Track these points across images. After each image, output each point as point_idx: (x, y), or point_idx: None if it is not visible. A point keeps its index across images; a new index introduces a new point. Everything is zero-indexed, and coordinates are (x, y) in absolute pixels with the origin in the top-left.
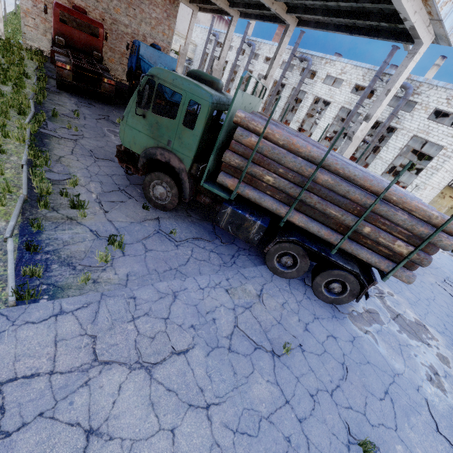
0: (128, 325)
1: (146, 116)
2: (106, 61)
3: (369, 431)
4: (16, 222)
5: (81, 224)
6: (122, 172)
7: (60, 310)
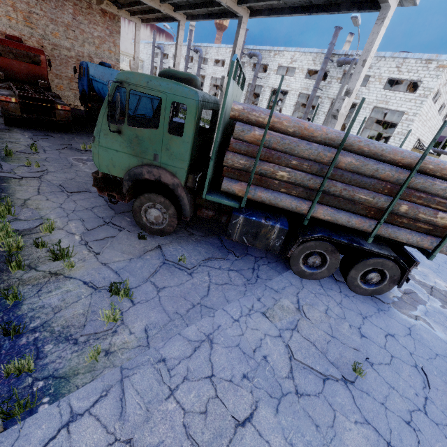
0: (168, 405)
1: (121, 131)
2: (54, 90)
3: None
4: None
5: (70, 277)
6: (103, 202)
7: (71, 414)
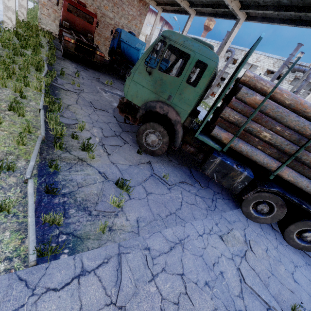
0: (150, 287)
1: (151, 73)
2: (94, 43)
3: None
4: (35, 162)
5: (91, 165)
6: (115, 121)
7: (82, 268)
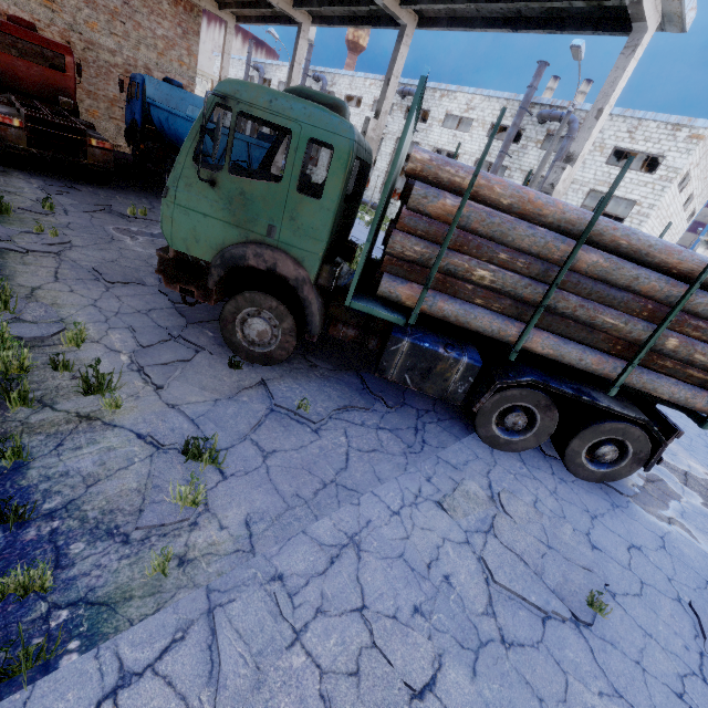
0: (292, 658)
1: (216, 182)
2: (83, 116)
3: None
4: None
5: (114, 424)
6: (166, 302)
7: (120, 672)
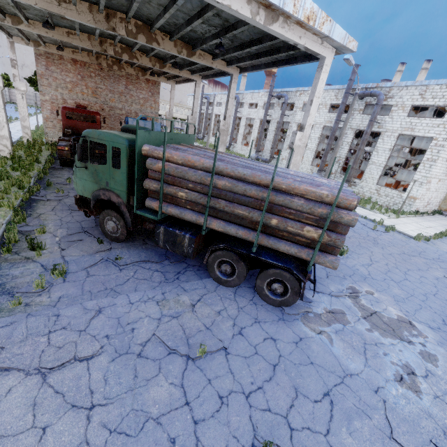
0: (41, 338)
1: (87, 167)
2: None
3: (283, 434)
4: None
5: (36, 261)
6: (93, 217)
7: None
